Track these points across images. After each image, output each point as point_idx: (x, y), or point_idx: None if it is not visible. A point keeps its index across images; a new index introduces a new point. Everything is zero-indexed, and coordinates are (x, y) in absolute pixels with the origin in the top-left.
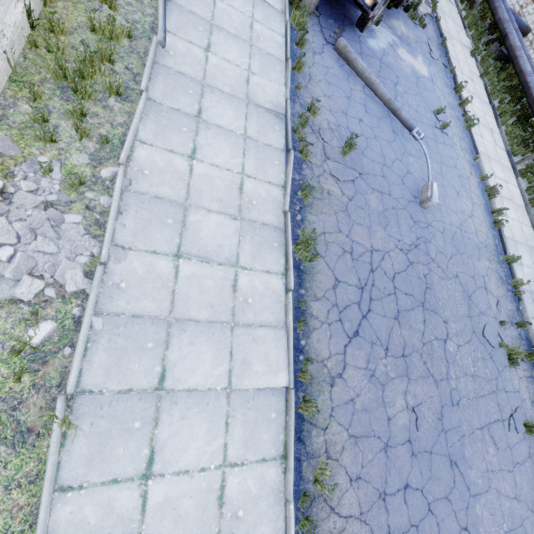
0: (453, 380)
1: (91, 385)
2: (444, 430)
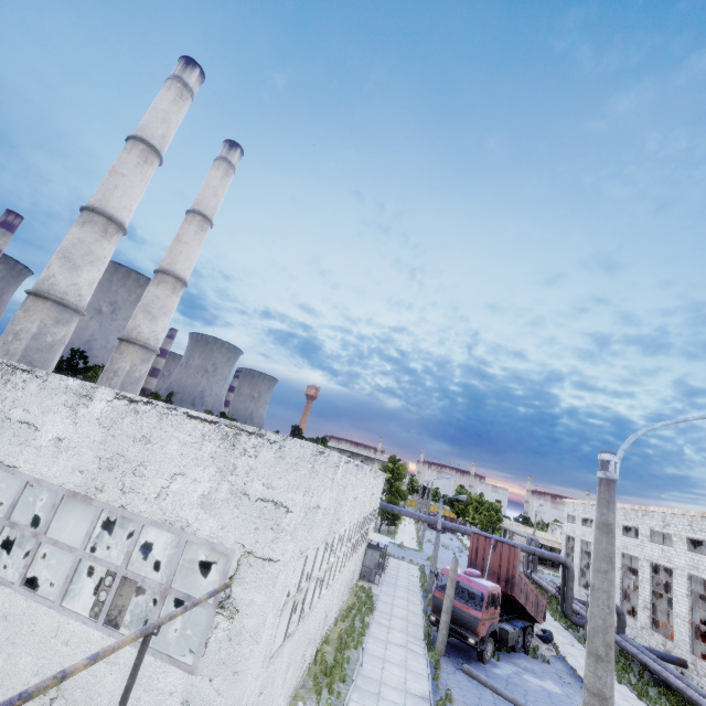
0: None
1: None
2: None
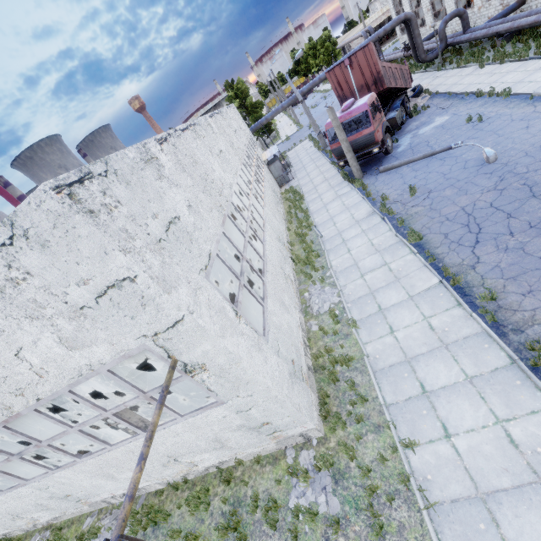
0: None
1: (357, 319)
2: None
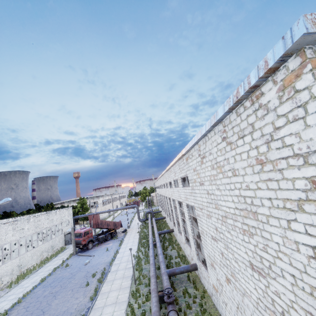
0: (68, 285)
1: None
2: (57, 292)
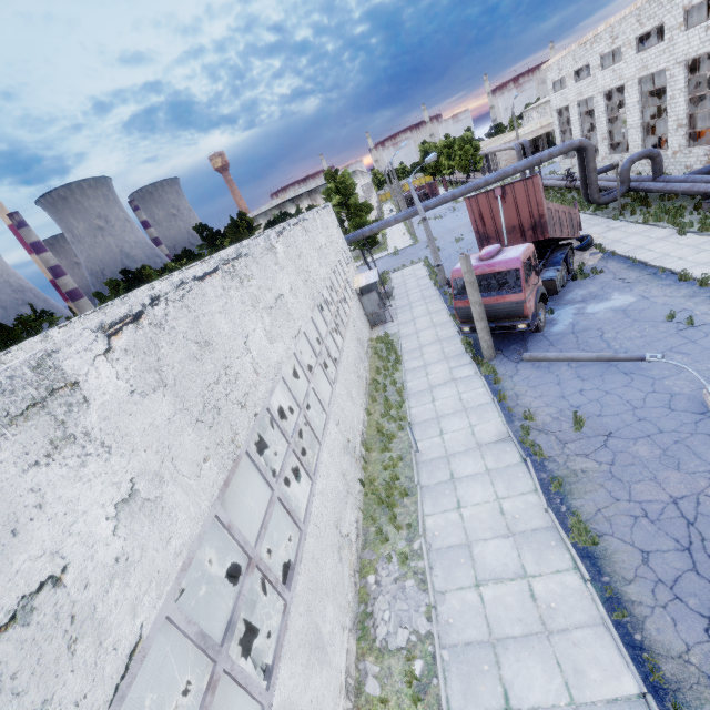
0: None
1: (458, 709)
2: None
